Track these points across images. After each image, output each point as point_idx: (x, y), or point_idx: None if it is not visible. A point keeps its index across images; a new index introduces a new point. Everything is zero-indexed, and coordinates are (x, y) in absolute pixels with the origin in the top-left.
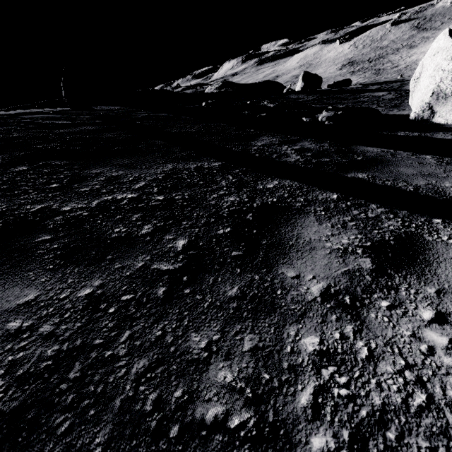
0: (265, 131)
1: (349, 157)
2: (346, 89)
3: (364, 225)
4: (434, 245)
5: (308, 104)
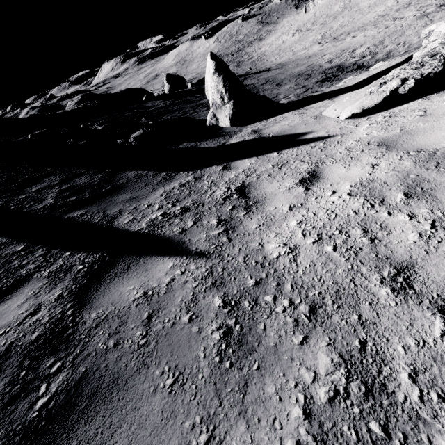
0: (61, 168)
1: (98, 189)
2: (202, 88)
3: (3, 276)
4: (29, 282)
5: (152, 114)
